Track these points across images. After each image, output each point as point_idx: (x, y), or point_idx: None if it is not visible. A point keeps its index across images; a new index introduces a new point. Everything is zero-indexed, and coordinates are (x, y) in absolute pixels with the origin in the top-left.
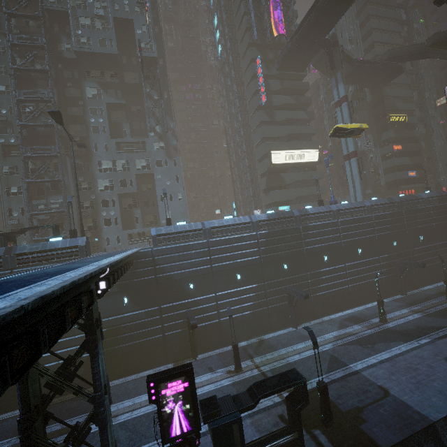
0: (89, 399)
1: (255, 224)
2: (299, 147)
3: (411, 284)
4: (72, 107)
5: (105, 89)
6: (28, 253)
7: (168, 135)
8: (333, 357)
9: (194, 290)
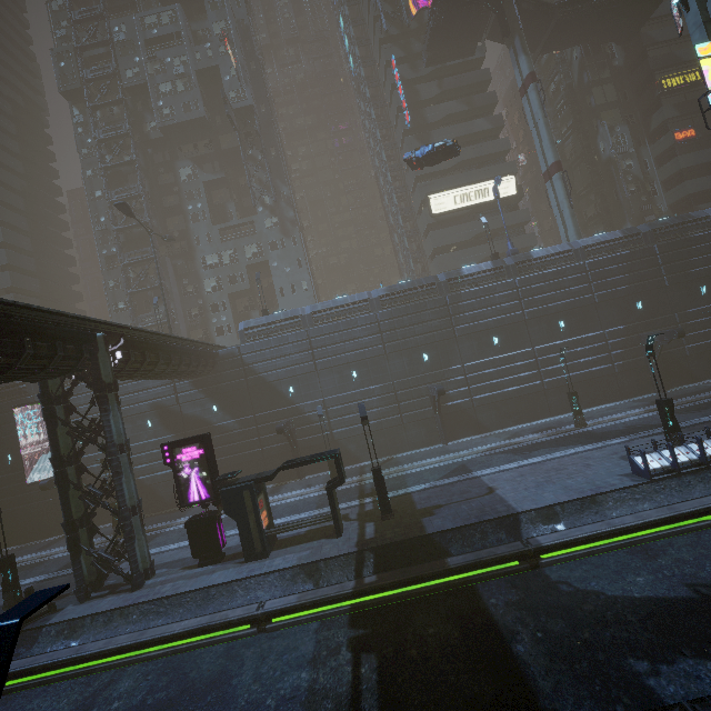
0: (101, 448)
1: (375, 301)
2: (480, 179)
3: (683, 374)
4: (168, 197)
5: (200, 165)
6: None
7: (282, 205)
8: (462, 466)
9: (295, 394)
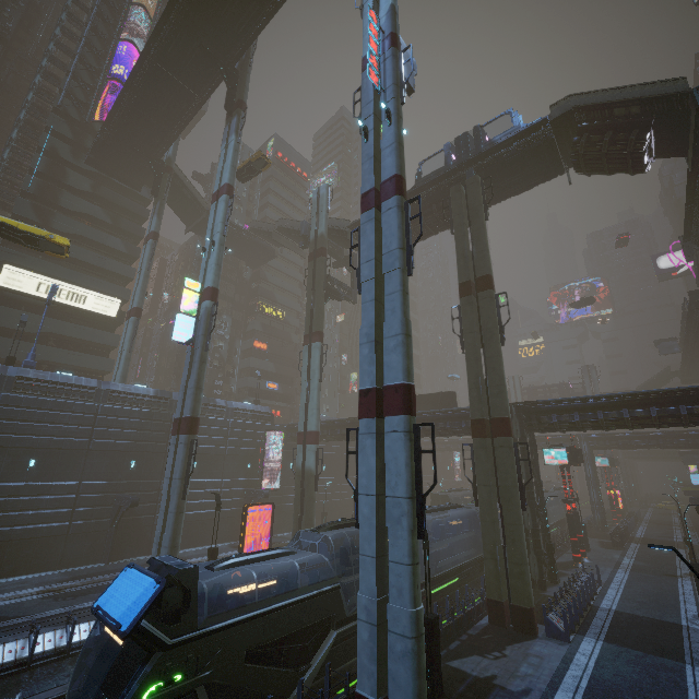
0: None
1: None
2: (86, 285)
3: (143, 544)
4: None
5: None
6: None
7: None
8: None
9: None
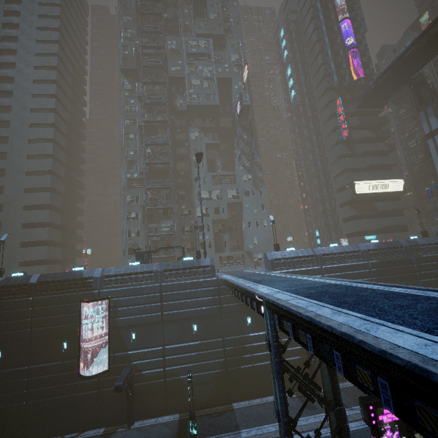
0: (335, 411)
1: (365, 253)
2: (382, 177)
3: None
4: (180, 147)
5: (205, 133)
6: (172, 270)
7: (255, 168)
8: None
9: None
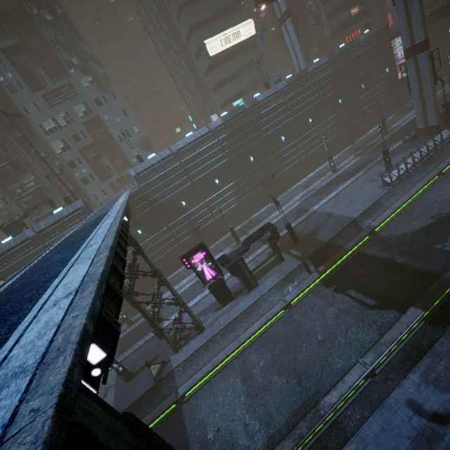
0: (153, 276)
1: (215, 131)
2: (232, 23)
3: (358, 133)
4: None
5: None
6: (46, 228)
7: (89, 64)
8: (299, 209)
9: (187, 205)
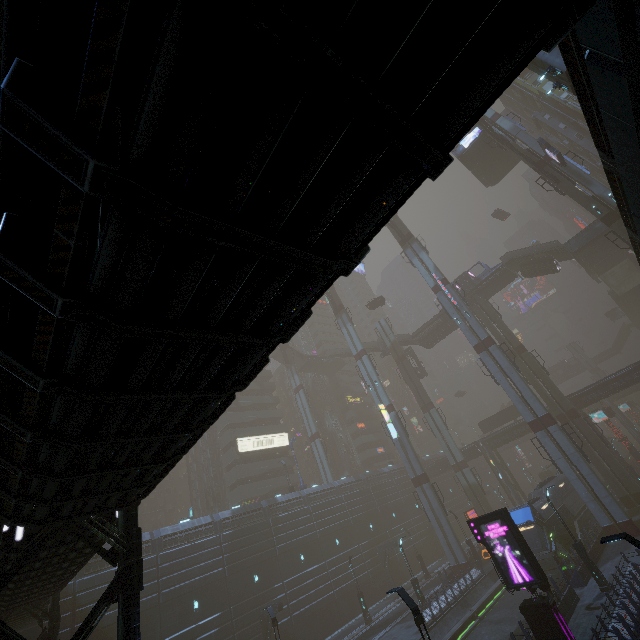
0: None
1: (219, 524)
2: (268, 432)
3: (400, 575)
4: None
5: None
6: None
7: None
8: None
9: None
